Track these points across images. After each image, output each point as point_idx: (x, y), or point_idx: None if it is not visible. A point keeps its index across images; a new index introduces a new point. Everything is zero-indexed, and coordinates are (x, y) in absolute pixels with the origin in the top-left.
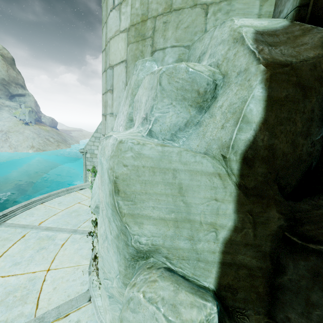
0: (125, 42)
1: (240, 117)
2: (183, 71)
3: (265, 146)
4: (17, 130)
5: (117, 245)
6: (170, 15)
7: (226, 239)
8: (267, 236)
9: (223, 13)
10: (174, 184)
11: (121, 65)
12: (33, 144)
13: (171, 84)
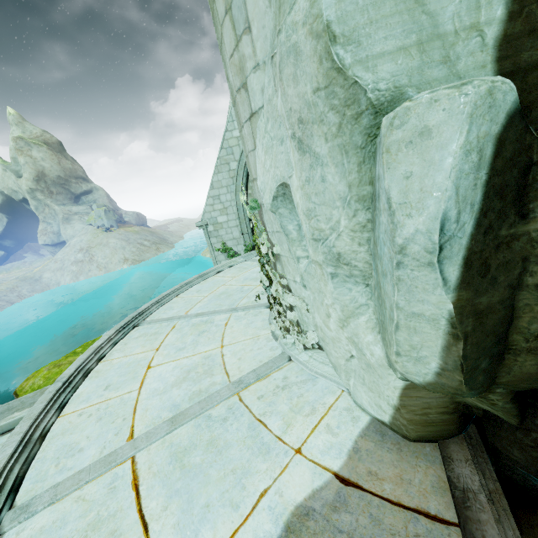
0: None
1: None
2: None
3: None
4: (99, 242)
5: (341, 144)
6: None
7: (498, 40)
8: None
9: None
10: None
11: None
12: (125, 256)
13: None
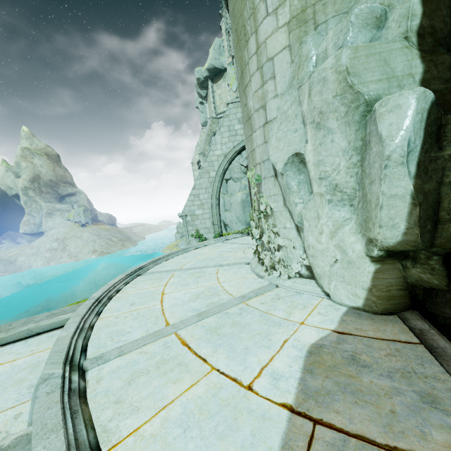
0: (286, 33)
1: (409, 15)
2: (366, 8)
3: (428, 26)
4: (74, 235)
5: (346, 121)
6: None
7: (420, 80)
8: (445, 69)
9: None
10: (381, 60)
11: (283, 52)
12: (94, 248)
13: (358, 19)
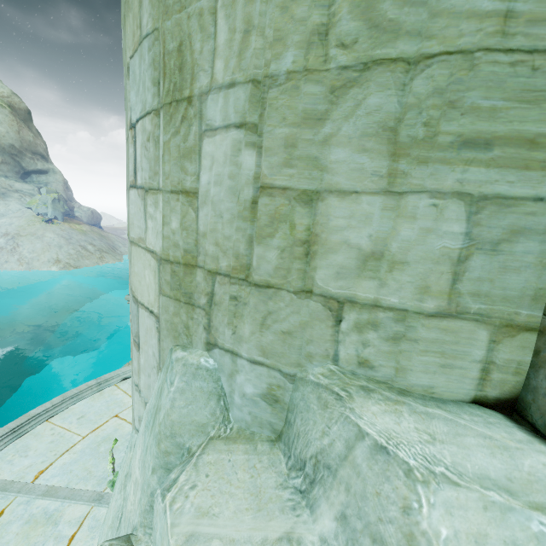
0: (155, 279)
1: None
2: None
3: None
4: (32, 232)
5: None
6: (247, 290)
7: None
8: None
9: (384, 336)
10: None
11: (150, 318)
12: (58, 256)
13: None
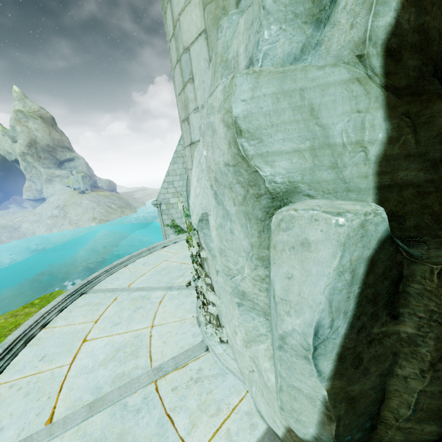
0: (200, 7)
1: (373, 1)
2: None
3: (413, 28)
4: (74, 202)
5: (245, 211)
6: None
7: (379, 157)
8: (434, 138)
9: None
10: (304, 107)
11: (199, 40)
12: (94, 215)
13: (277, 2)
